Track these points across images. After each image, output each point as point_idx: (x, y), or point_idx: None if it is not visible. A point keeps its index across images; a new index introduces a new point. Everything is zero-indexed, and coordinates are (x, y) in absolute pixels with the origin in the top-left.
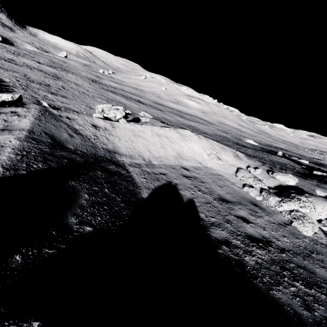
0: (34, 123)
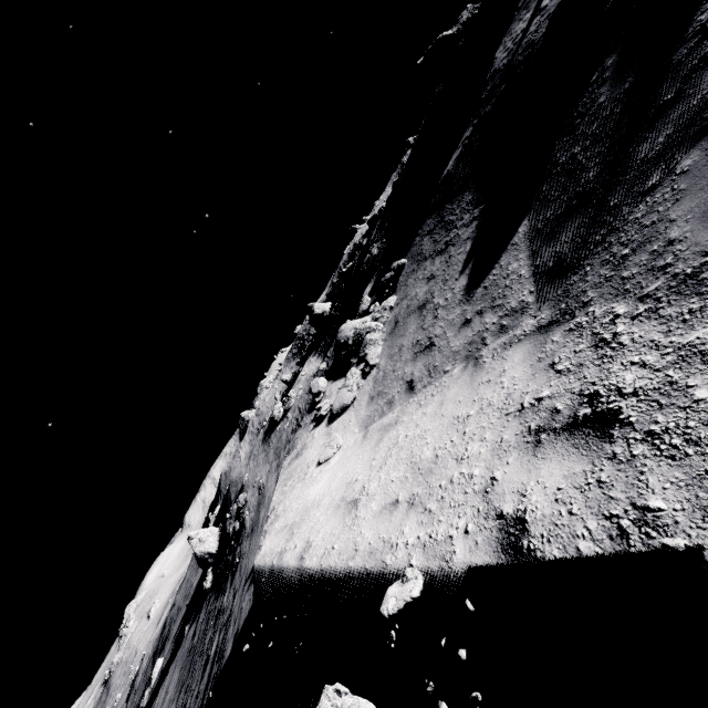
0: None
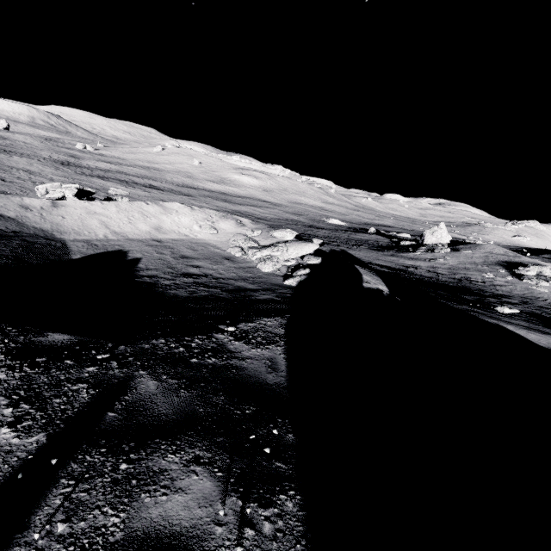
0: None
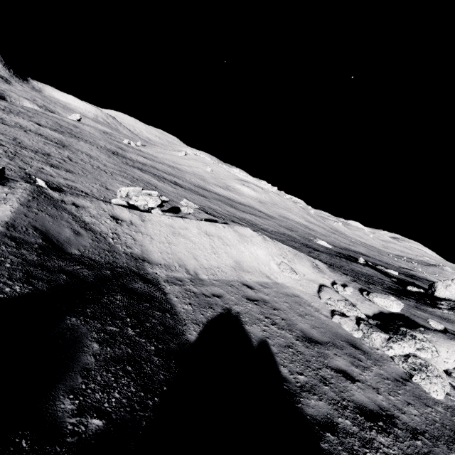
0: (18, 211)
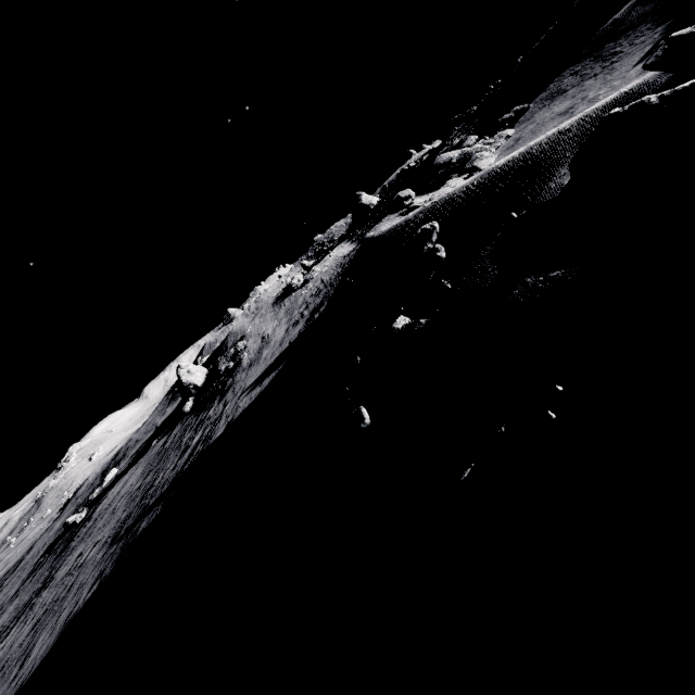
0: None
